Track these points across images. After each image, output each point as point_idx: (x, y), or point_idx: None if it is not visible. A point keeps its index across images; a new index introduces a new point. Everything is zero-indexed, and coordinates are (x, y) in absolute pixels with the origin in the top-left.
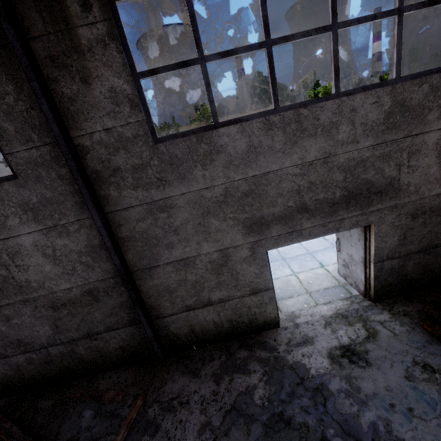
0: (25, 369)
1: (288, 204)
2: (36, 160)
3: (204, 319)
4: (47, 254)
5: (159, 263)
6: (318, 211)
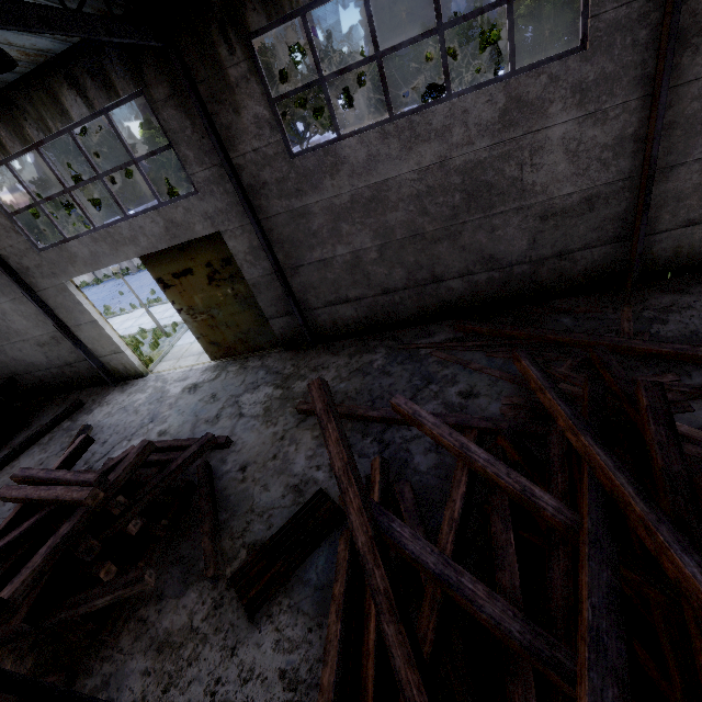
0: (480, 290)
1: None
2: (618, 23)
3: (700, 239)
4: (568, 150)
5: (687, 160)
6: None
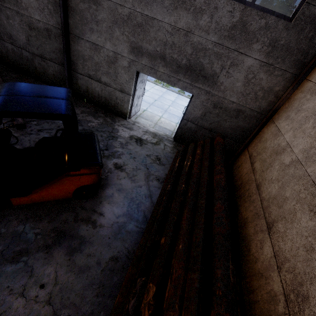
0: (10, 54)
1: (157, 48)
2: None
3: (95, 88)
4: None
5: (84, 37)
6: (170, 65)
